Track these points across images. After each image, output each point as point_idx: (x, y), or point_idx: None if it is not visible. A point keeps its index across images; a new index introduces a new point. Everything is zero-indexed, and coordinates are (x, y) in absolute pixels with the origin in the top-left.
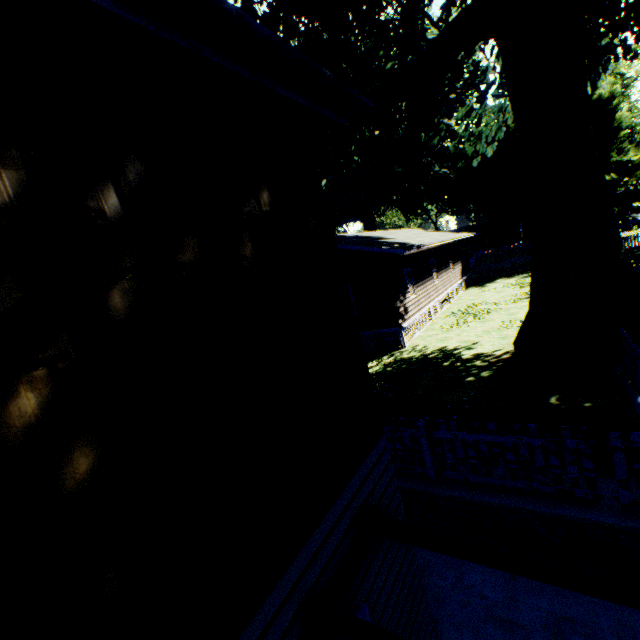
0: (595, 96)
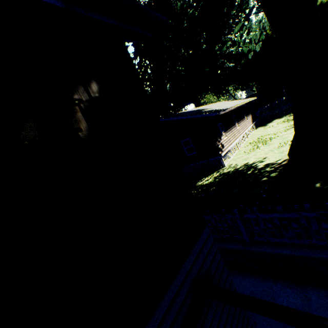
0: (318, 3)
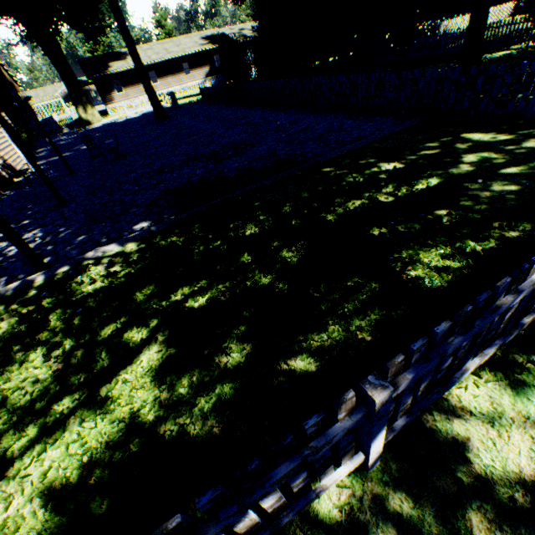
0: None
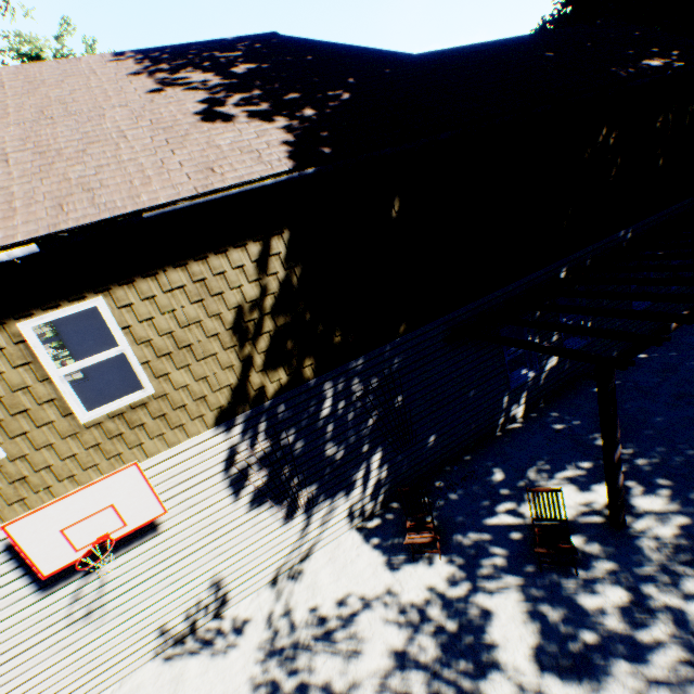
0: None
